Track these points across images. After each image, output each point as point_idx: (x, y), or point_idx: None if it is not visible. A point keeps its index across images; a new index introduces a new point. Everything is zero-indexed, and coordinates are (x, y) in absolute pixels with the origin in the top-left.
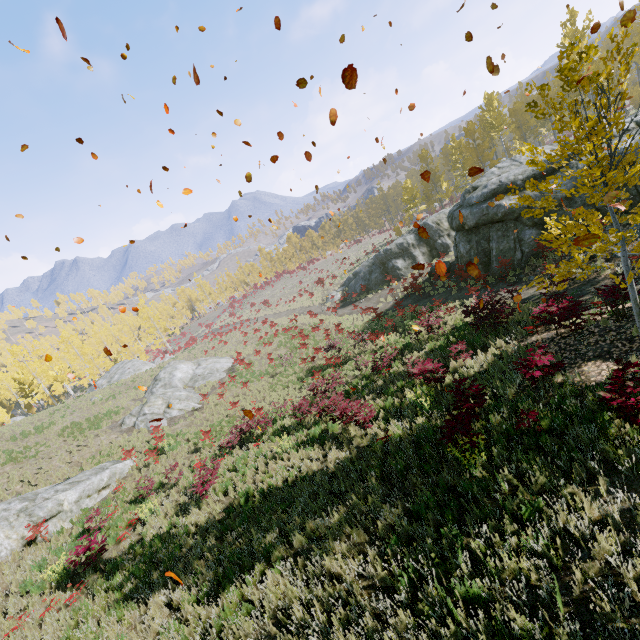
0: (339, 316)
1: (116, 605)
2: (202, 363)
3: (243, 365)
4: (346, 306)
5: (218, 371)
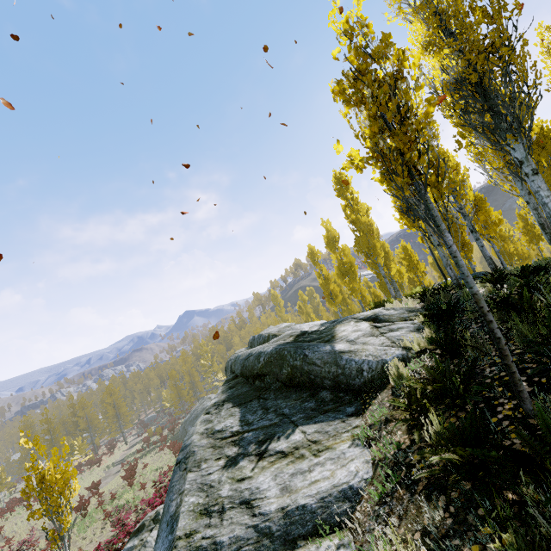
0: None
1: None
2: None
3: None
4: None
5: None
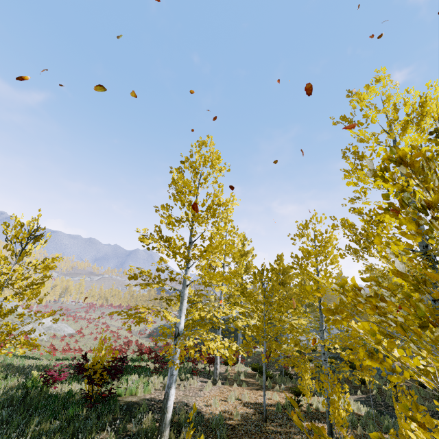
0: (141, 339)
1: (16, 358)
2: (59, 323)
3: (79, 335)
4: (148, 337)
5: (64, 331)
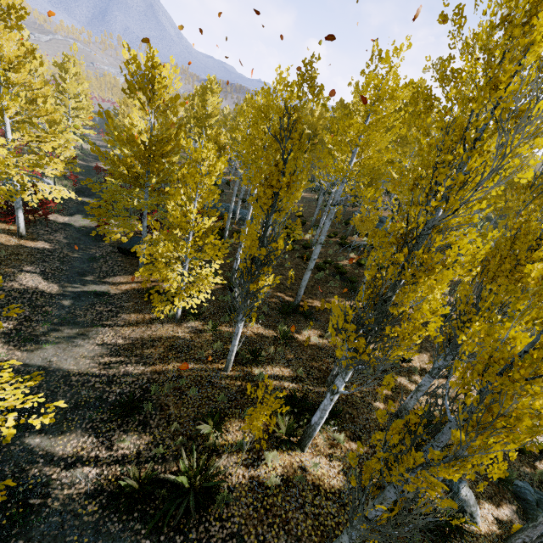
0: None
1: None
2: None
3: None
4: None
5: None
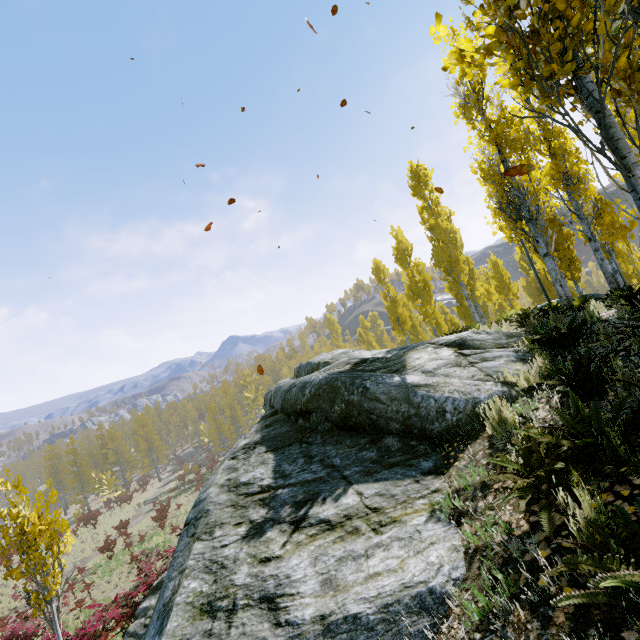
0: None
1: None
2: None
3: None
4: None
5: None
